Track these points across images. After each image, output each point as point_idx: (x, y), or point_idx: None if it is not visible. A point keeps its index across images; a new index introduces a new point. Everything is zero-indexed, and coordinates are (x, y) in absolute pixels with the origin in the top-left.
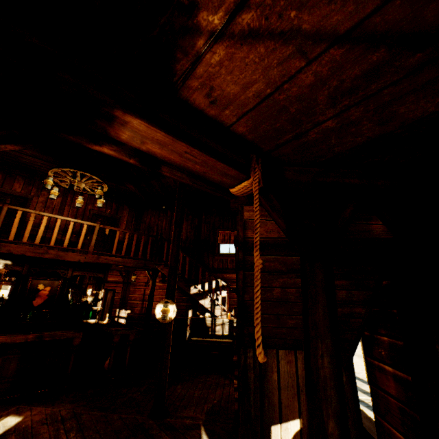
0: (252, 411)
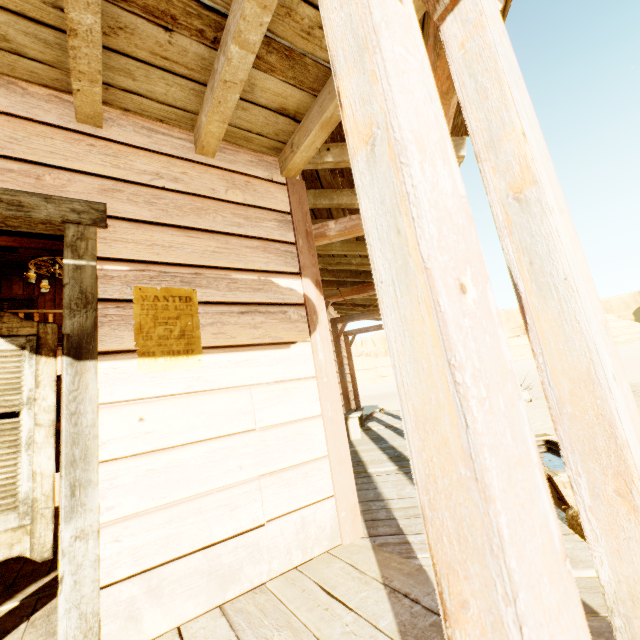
0: None
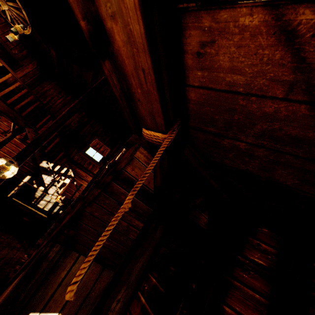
0: (22, 295)
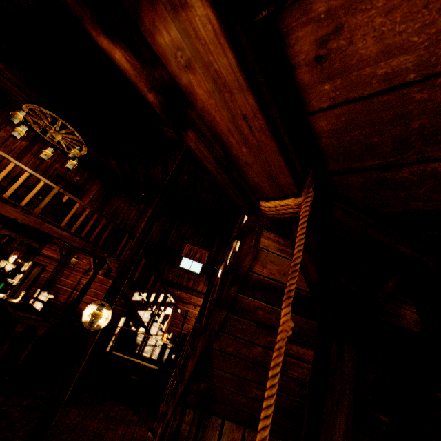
0: None
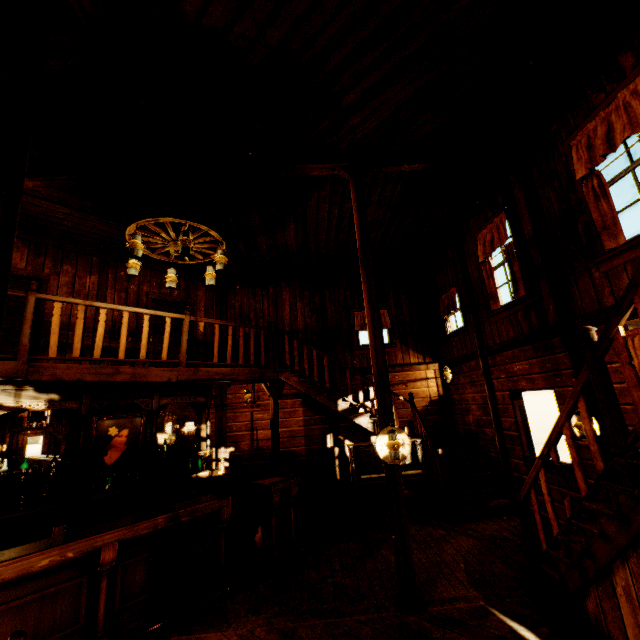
0: None
